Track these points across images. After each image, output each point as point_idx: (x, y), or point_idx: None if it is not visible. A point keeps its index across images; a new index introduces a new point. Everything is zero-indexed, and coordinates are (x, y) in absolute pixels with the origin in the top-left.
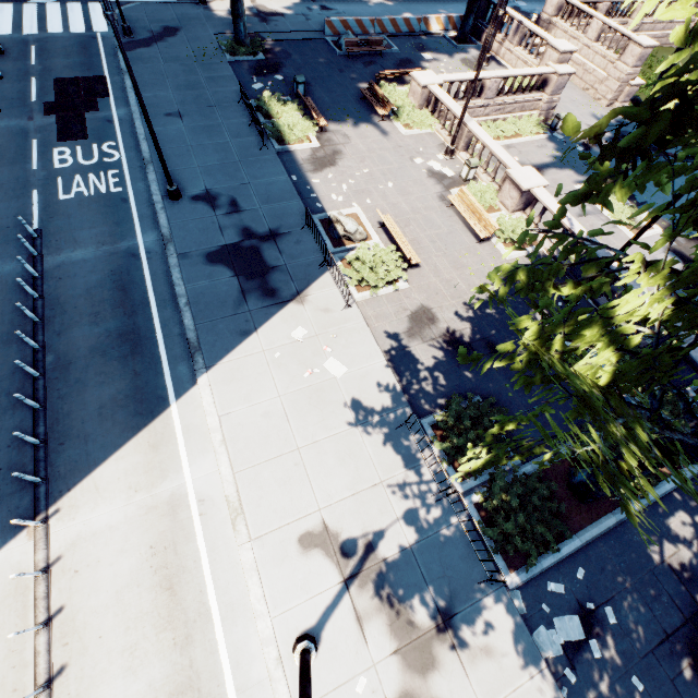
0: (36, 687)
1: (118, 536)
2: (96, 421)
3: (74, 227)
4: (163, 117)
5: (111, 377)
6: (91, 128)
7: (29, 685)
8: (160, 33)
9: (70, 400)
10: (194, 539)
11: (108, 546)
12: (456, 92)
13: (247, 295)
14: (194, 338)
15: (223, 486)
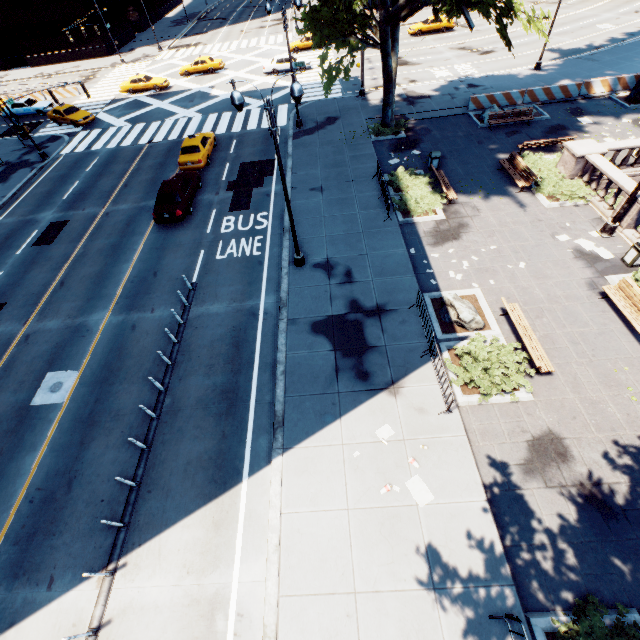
0: None
1: (159, 620)
2: (180, 476)
3: (219, 283)
4: (307, 191)
5: (204, 433)
6: (253, 200)
7: None
8: (323, 122)
9: (168, 448)
10: None
11: (148, 630)
12: (623, 158)
13: (339, 373)
14: (280, 411)
15: (264, 609)
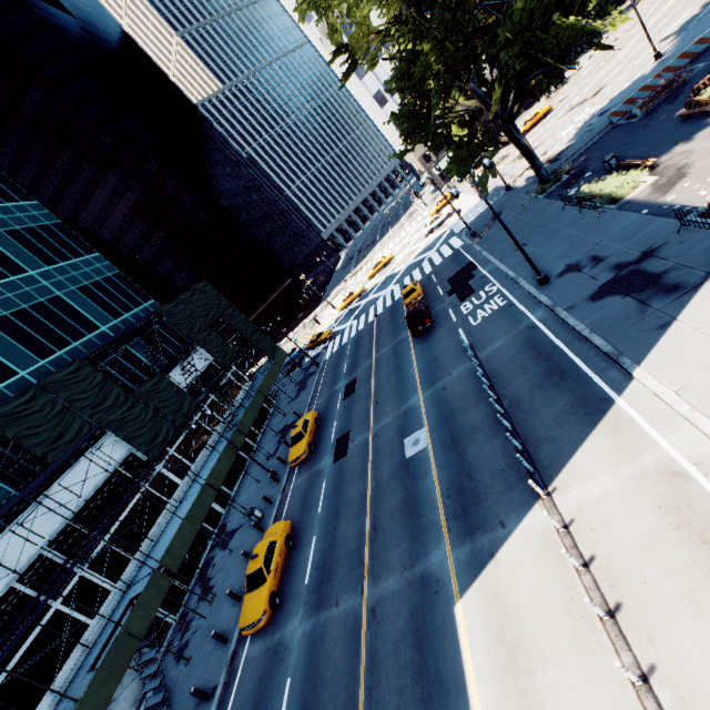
0: (600, 615)
1: (617, 501)
2: (555, 428)
3: (487, 333)
4: (513, 253)
5: (553, 399)
6: (474, 286)
7: (592, 615)
8: (491, 221)
9: (529, 421)
10: (709, 497)
11: (612, 510)
12: None
13: (646, 302)
14: (610, 349)
15: None
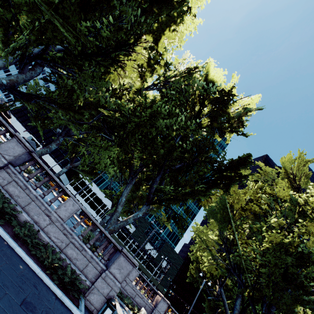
0: None
1: None
2: None
3: None
4: None
5: None
6: None
7: None
8: None
9: None
10: None
11: None
12: None
13: None
14: None
15: None
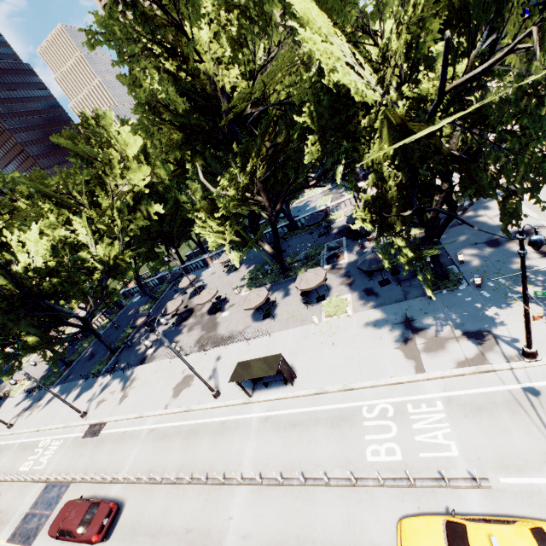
0: None
1: None
2: None
3: None
4: None
5: None
6: None
7: None
8: None
9: None
10: None
11: None
12: None
13: None
14: None
15: None
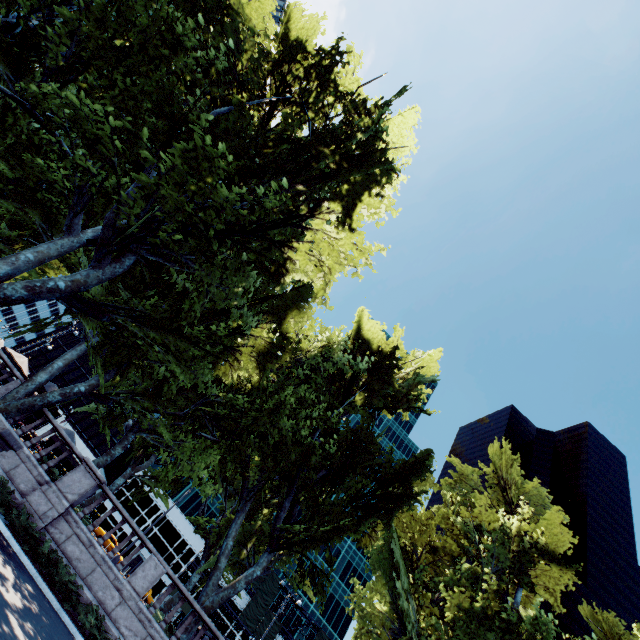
0: None
1: None
2: None
3: None
4: None
5: None
6: None
7: None
8: None
9: None
10: None
11: None
12: None
13: None
14: None
15: None
